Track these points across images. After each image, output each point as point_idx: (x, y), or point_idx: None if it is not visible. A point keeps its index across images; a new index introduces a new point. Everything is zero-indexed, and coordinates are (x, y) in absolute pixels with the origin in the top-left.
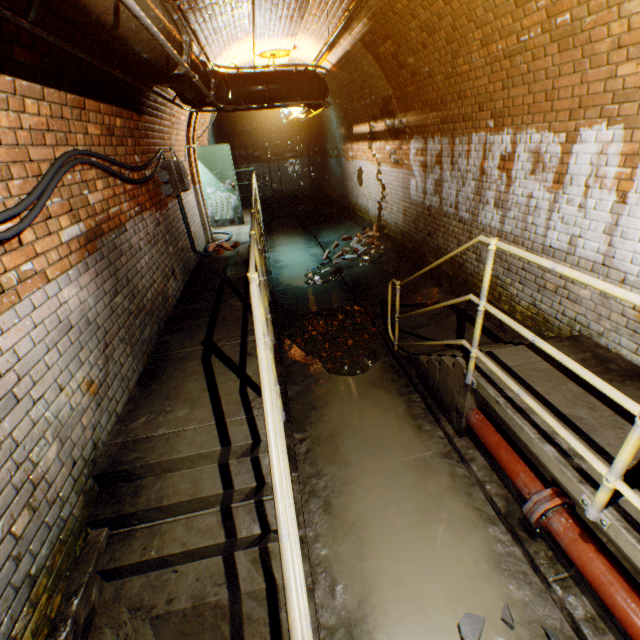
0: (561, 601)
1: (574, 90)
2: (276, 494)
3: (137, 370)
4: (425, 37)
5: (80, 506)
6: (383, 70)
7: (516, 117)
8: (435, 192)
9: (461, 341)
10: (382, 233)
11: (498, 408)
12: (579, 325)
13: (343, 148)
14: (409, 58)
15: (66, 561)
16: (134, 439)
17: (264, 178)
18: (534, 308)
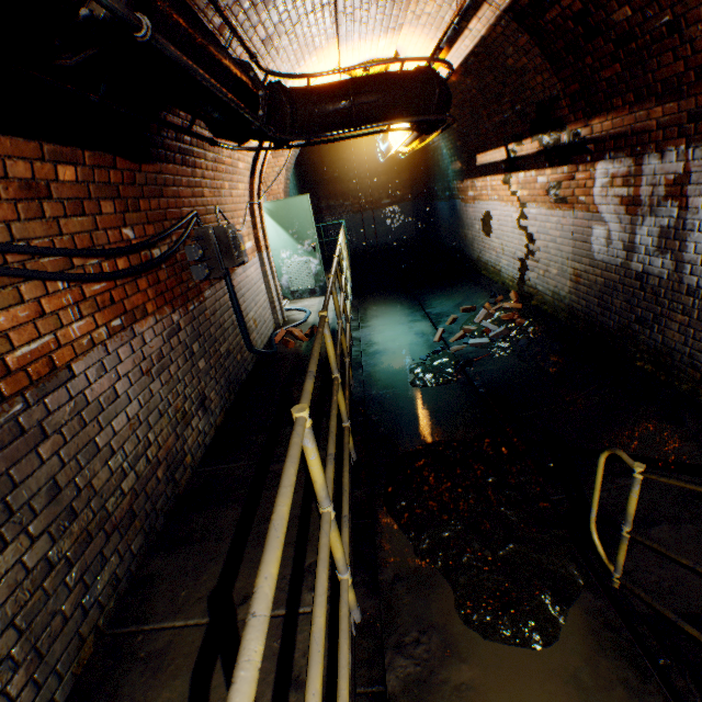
0: None
1: None
2: None
3: None
4: None
5: None
6: (547, 54)
7: None
8: (661, 248)
9: None
10: (527, 305)
11: None
12: None
13: (459, 187)
14: (618, 9)
15: None
16: None
17: (356, 230)
18: None
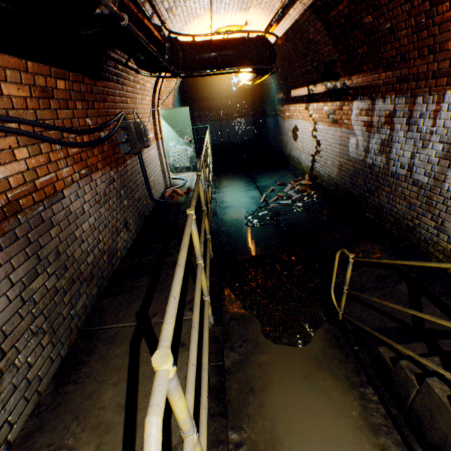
0: None
1: None
2: None
3: (57, 357)
4: None
5: None
6: (330, 35)
7: None
8: (381, 151)
9: None
10: (314, 182)
11: None
12: None
13: (280, 109)
14: (366, 16)
15: None
16: None
17: (216, 132)
18: None
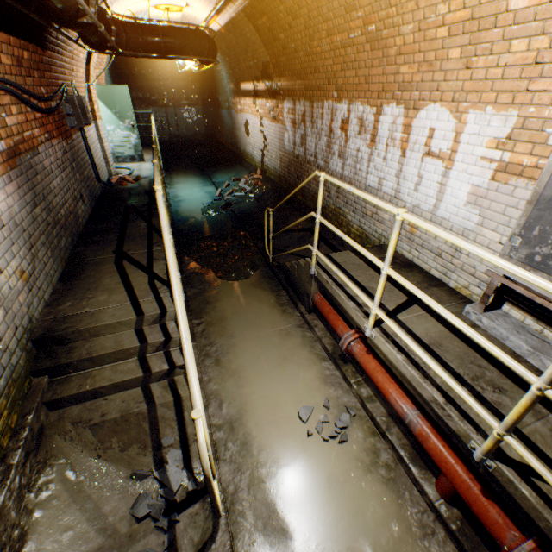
0: (356, 391)
1: (380, 78)
2: (179, 317)
3: (58, 271)
4: (291, 20)
5: (24, 359)
6: (262, 39)
7: (350, 92)
8: (301, 144)
9: (308, 245)
10: (265, 176)
11: (328, 286)
12: (384, 238)
13: (233, 101)
14: (280, 34)
15: (18, 394)
16: (63, 316)
17: (162, 121)
18: (361, 229)
